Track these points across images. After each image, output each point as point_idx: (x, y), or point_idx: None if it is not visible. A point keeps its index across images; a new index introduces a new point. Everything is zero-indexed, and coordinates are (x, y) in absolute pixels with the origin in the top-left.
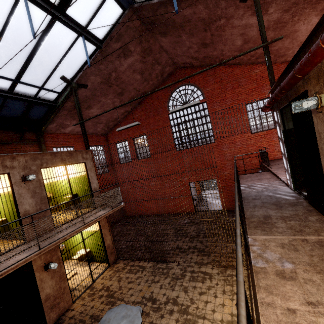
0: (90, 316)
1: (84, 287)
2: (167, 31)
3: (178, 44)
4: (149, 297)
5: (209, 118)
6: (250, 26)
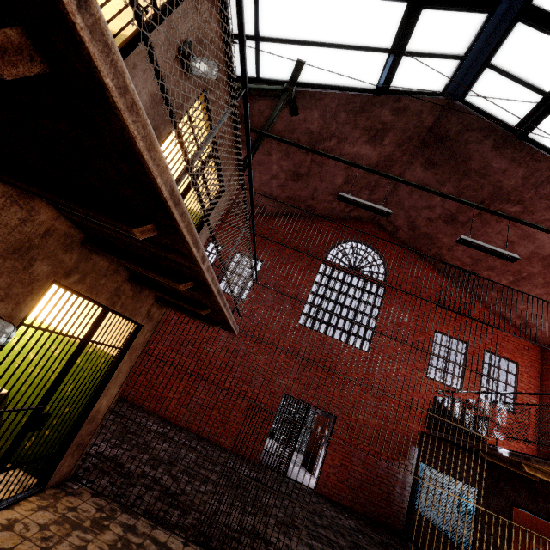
0: None
1: None
2: (439, 164)
3: (424, 192)
4: None
5: (378, 312)
6: (532, 240)
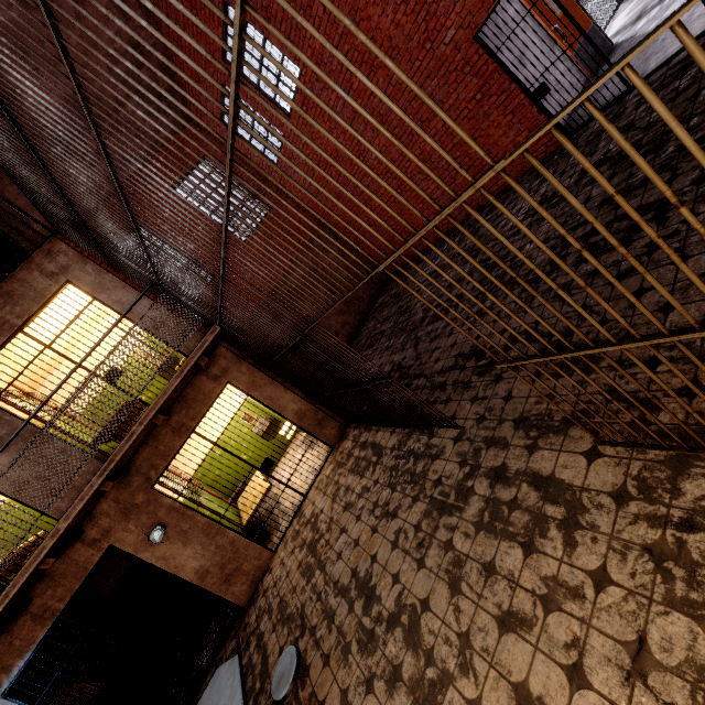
0: (280, 600)
1: (294, 510)
2: None
3: None
4: (363, 580)
5: None
6: None
